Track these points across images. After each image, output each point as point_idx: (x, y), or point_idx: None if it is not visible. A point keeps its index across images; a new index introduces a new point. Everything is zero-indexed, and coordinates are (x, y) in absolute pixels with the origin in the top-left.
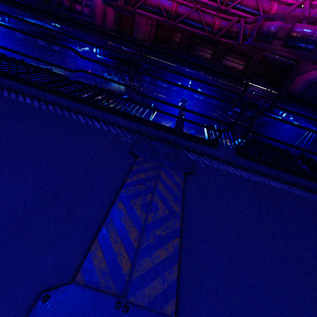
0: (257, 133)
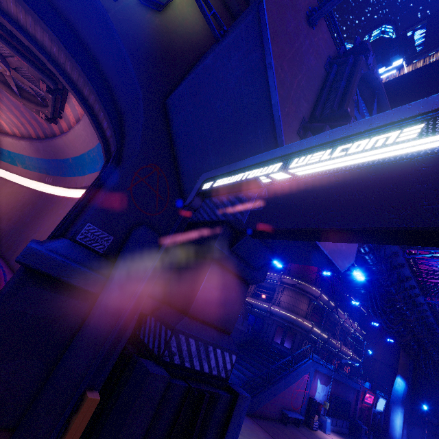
0: None
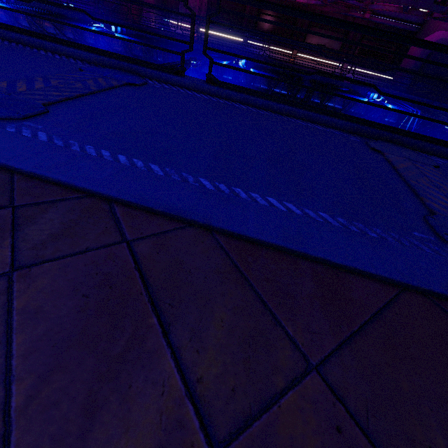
0: (217, 50)
